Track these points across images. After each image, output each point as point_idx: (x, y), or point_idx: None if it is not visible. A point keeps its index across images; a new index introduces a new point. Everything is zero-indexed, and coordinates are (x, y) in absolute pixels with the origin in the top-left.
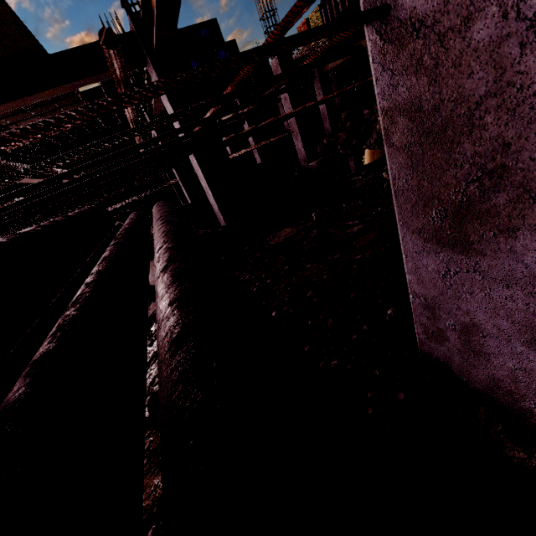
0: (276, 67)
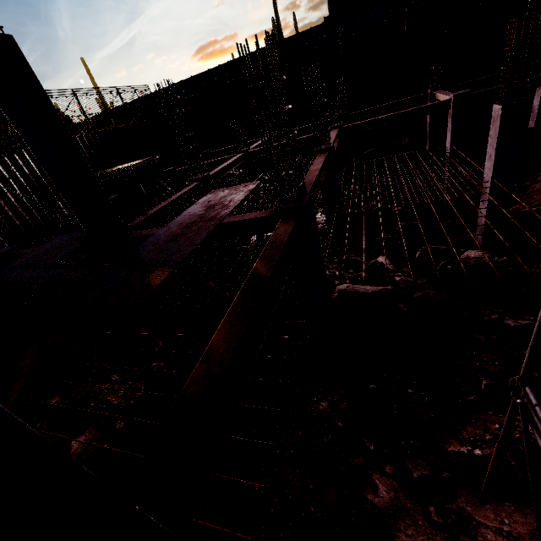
0: (496, 117)
